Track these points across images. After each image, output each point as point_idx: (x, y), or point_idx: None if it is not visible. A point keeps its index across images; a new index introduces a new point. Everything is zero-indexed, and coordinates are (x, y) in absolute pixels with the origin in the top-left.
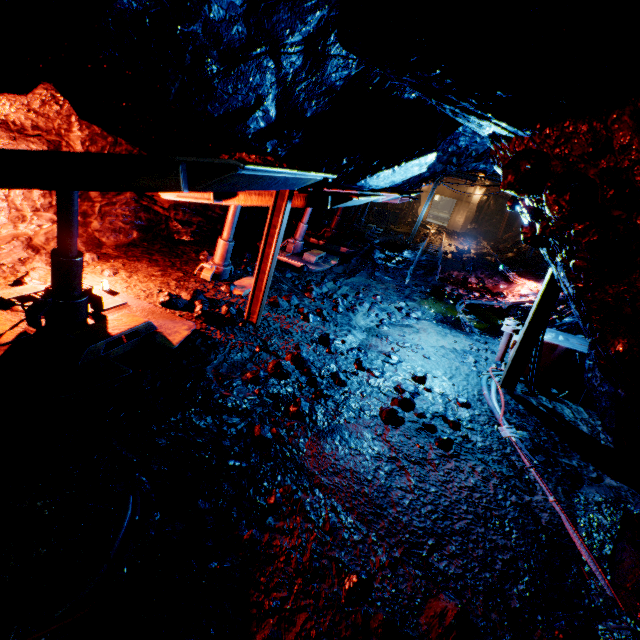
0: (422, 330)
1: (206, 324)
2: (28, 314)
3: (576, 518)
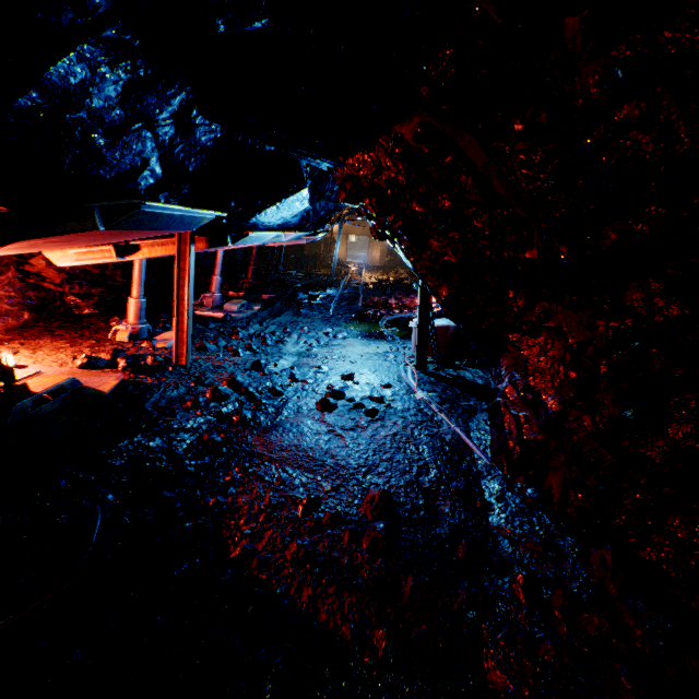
0: (349, 345)
1: (134, 374)
2: None
3: (471, 432)
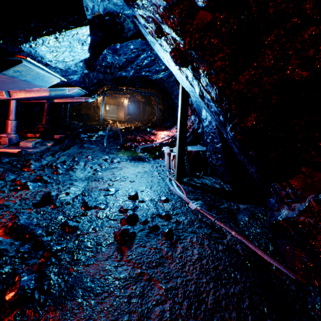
0: (123, 167)
1: None
2: None
3: (248, 237)
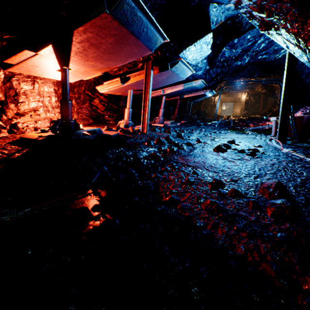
0: (228, 135)
1: (124, 134)
2: (52, 127)
3: None
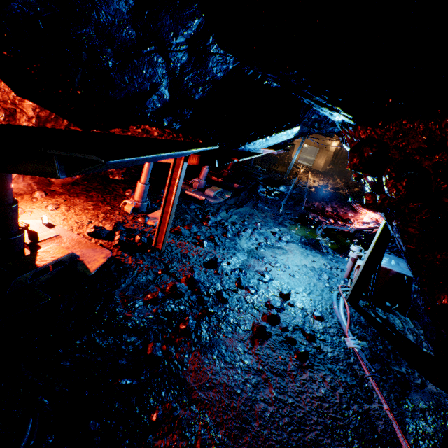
0: (290, 251)
1: (121, 251)
2: None
3: (405, 425)
